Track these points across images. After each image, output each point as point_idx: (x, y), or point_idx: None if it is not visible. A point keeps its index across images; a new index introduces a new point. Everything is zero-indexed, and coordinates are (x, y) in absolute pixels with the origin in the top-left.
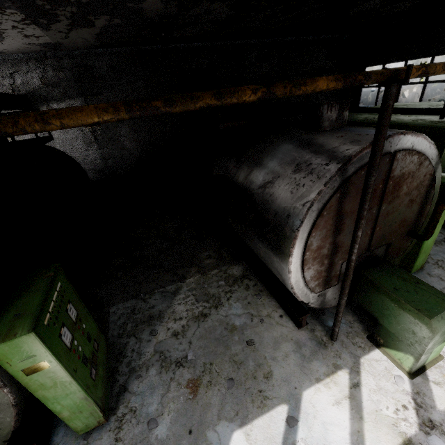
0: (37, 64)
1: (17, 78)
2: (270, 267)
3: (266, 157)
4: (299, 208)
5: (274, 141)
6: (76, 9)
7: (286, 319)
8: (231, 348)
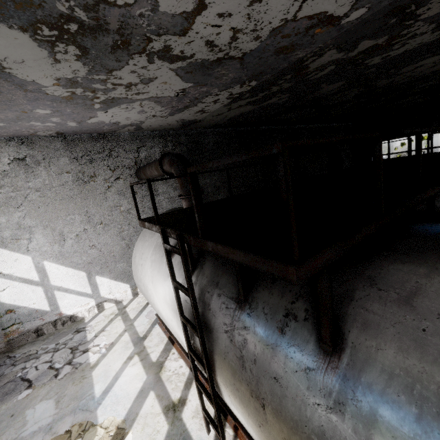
0: (161, 140)
1: (141, 152)
2: None
3: None
4: None
5: None
6: (289, 86)
7: None
8: None
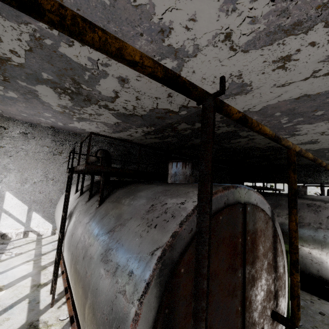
0: (108, 145)
1: (93, 148)
2: (306, 258)
3: (281, 202)
4: (325, 219)
5: (279, 197)
6: (173, 134)
7: (323, 300)
8: (314, 317)
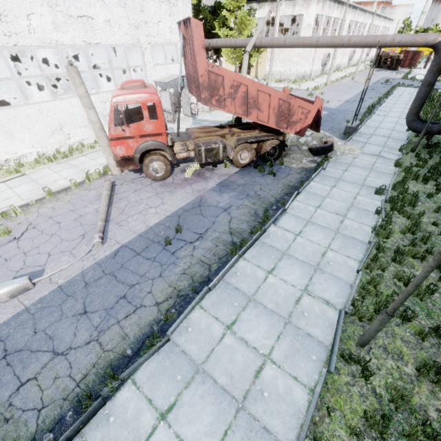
0: None
1: None
2: None
3: None
4: None
5: None
6: None
7: None
8: None
